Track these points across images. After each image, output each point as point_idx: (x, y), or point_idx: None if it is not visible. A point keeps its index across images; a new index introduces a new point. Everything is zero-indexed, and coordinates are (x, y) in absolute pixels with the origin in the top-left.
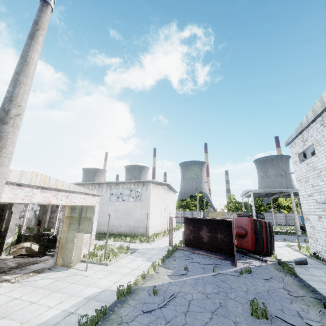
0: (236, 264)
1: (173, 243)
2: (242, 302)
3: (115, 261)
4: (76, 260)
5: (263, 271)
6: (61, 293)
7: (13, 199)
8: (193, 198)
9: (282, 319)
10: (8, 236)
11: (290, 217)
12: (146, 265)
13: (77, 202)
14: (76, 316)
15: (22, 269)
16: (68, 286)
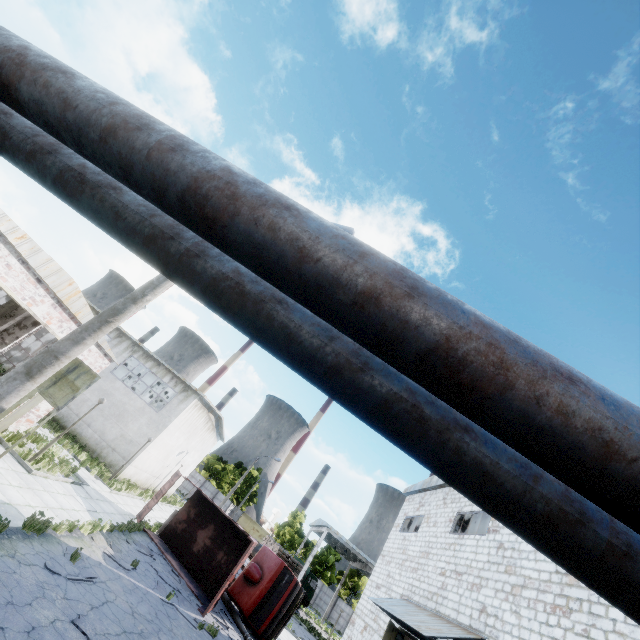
0: (205, 612)
1: (145, 519)
2: None
3: (45, 476)
4: None
5: None
6: None
7: (15, 291)
8: (240, 471)
9: None
10: None
11: None
12: (84, 517)
13: None
14: None
15: None
16: None
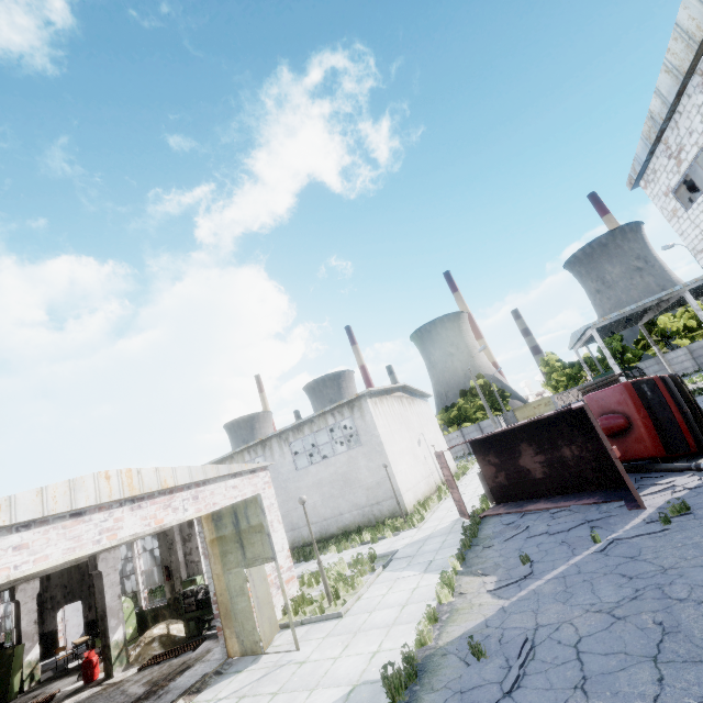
0: (640, 504)
1: (469, 508)
2: None
3: (356, 599)
4: (267, 631)
5: None
6: None
7: (75, 550)
8: (470, 395)
9: None
10: (112, 628)
11: (702, 349)
12: (428, 584)
13: (222, 501)
14: None
15: (160, 696)
16: None
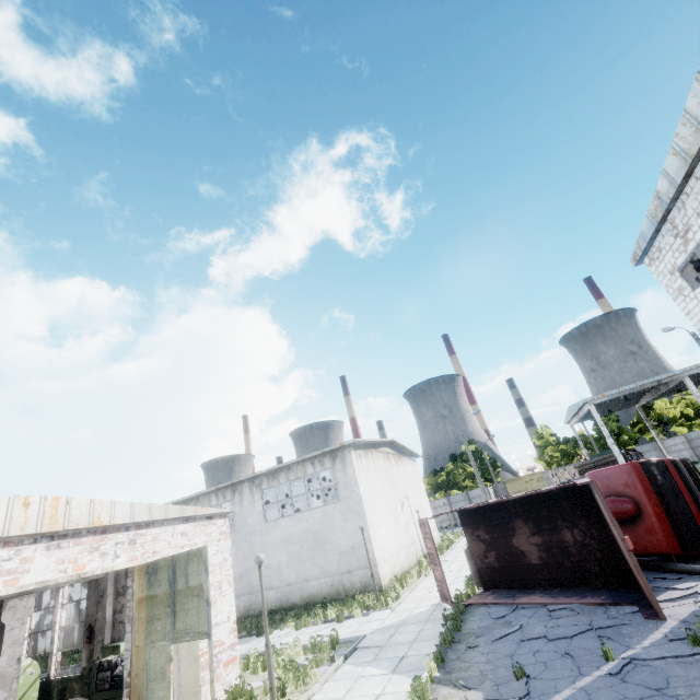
0: (659, 612)
1: (452, 590)
2: None
3: None
4: None
5: None
6: None
7: None
8: (460, 461)
9: None
10: None
11: (699, 439)
12: (396, 691)
13: (164, 550)
14: None
15: None
16: None
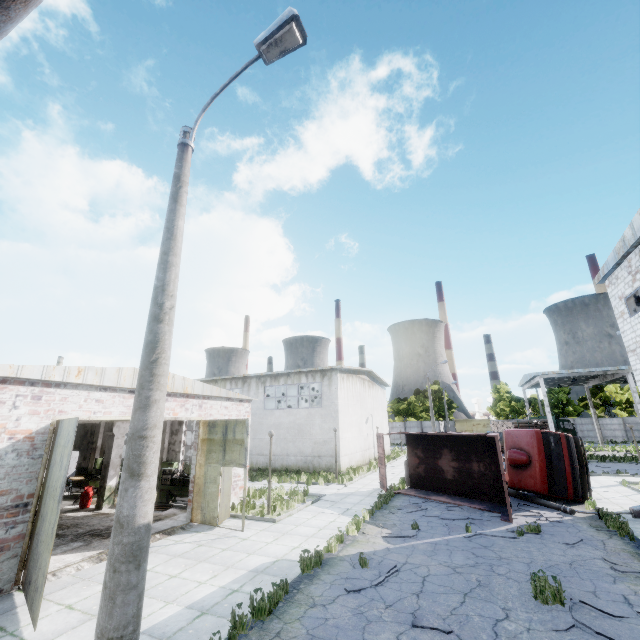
0: (510, 518)
1: (389, 484)
2: (520, 579)
3: (288, 516)
4: (223, 514)
5: (565, 530)
6: (212, 563)
7: (126, 414)
8: (422, 396)
9: (591, 606)
10: (110, 476)
11: (635, 424)
12: (342, 522)
13: (215, 414)
14: (242, 594)
15: None
16: (219, 553)
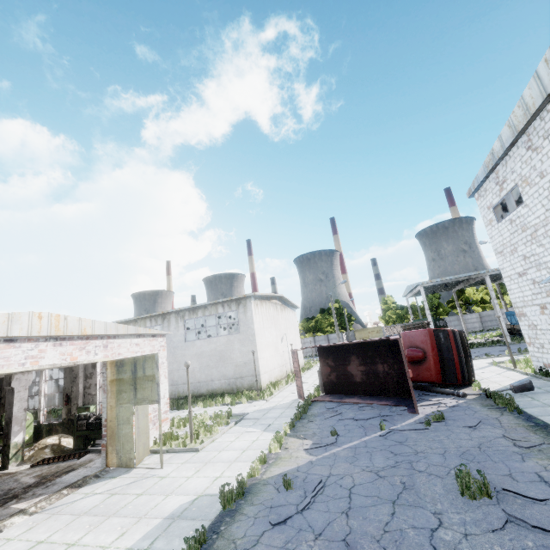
0: (416, 410)
1: (306, 393)
2: (441, 474)
3: (211, 441)
4: (141, 453)
5: (464, 413)
6: (122, 516)
7: (3, 367)
8: (326, 313)
9: (515, 492)
10: (14, 433)
11: (488, 316)
12: (265, 439)
13: (125, 353)
14: None
15: (48, 486)
16: (133, 501)
